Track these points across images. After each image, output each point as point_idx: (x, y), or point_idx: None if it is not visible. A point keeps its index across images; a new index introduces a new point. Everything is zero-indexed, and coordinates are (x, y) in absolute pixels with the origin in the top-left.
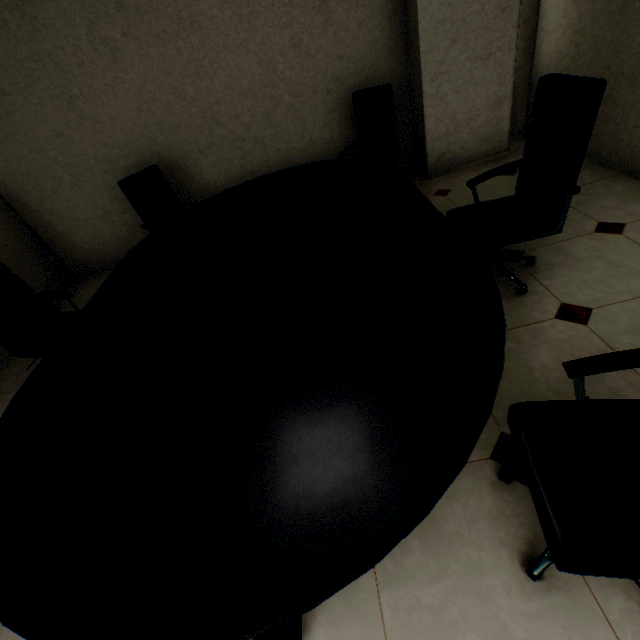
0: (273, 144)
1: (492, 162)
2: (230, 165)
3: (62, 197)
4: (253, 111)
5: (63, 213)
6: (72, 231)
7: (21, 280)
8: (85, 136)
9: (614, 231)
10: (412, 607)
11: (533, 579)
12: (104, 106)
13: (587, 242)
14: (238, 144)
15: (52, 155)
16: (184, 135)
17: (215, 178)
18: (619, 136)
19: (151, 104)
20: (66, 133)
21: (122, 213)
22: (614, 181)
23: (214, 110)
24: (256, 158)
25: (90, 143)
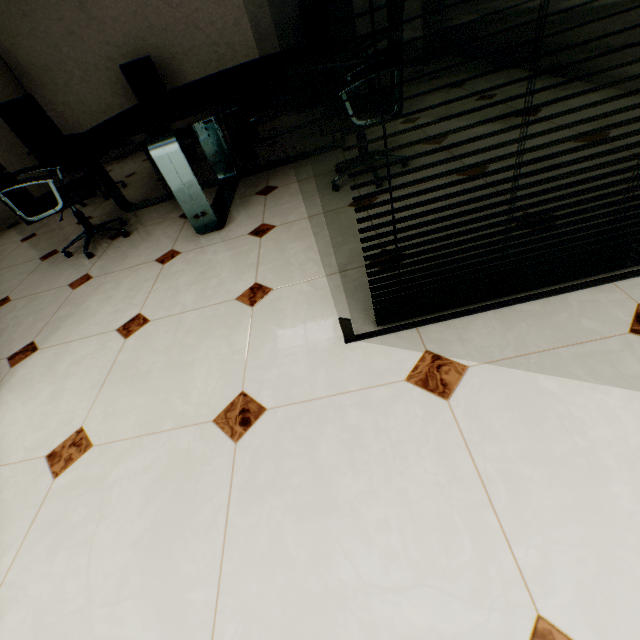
0: (242, 50)
1: (411, 68)
2: (208, 67)
3: (73, 91)
4: (225, 19)
5: (73, 106)
6: (80, 124)
7: (53, 122)
8: (92, 35)
9: (458, 87)
10: (278, 210)
11: (334, 189)
12: (108, 9)
13: (439, 94)
14: (214, 48)
15: (66, 51)
16: (171, 38)
17: (196, 79)
18: (482, 33)
19: (145, 9)
20: (77, 32)
21: (121, 108)
22: (477, 66)
23: (194, 17)
24: (229, 62)
25: (96, 42)
